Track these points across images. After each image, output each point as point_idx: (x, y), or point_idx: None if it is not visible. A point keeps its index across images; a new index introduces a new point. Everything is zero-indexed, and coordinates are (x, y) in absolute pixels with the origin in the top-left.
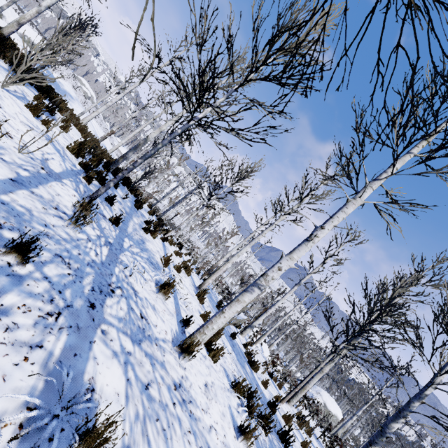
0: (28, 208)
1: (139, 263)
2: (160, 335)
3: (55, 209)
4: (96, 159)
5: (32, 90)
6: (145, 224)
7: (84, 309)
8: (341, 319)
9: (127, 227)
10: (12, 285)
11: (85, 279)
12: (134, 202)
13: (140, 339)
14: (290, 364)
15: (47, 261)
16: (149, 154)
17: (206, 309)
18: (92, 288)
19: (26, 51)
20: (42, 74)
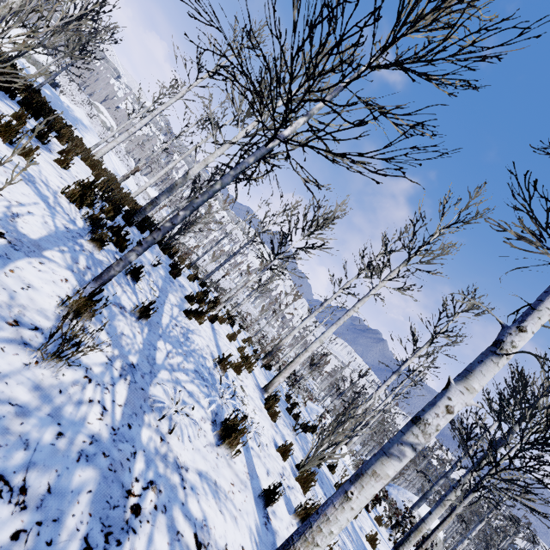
0: None
1: (183, 387)
2: None
3: (13, 325)
4: (112, 209)
5: (12, 106)
6: (186, 301)
7: None
8: (488, 442)
9: (160, 317)
10: None
11: (65, 520)
12: (168, 267)
13: None
14: None
15: None
16: (199, 201)
17: (279, 426)
18: (84, 542)
19: None
20: (11, 68)
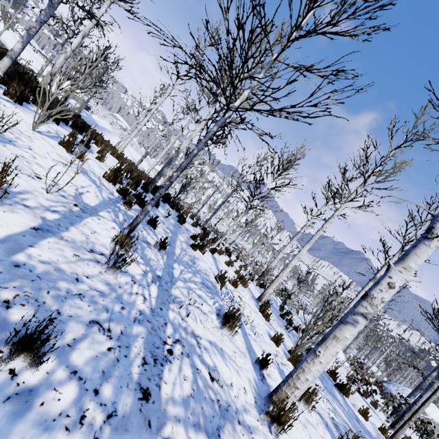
0: (53, 262)
1: (194, 292)
2: (239, 400)
3: (90, 252)
4: (134, 182)
5: (67, 129)
6: (191, 239)
7: (134, 409)
8: None
9: (174, 250)
10: (13, 420)
11: (132, 348)
12: (176, 218)
13: (217, 424)
14: (367, 362)
15: (78, 339)
16: (185, 164)
17: (273, 325)
18: (143, 360)
19: (46, 86)
20: (66, 106)
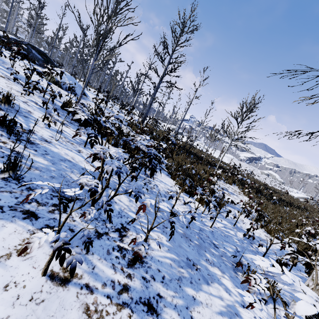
0: None
1: None
2: None
3: None
4: None
5: None
6: None
7: None
8: None
9: None
10: None
11: None
12: None
13: None
14: None
15: None
16: None
17: None
18: None
19: None
20: None
